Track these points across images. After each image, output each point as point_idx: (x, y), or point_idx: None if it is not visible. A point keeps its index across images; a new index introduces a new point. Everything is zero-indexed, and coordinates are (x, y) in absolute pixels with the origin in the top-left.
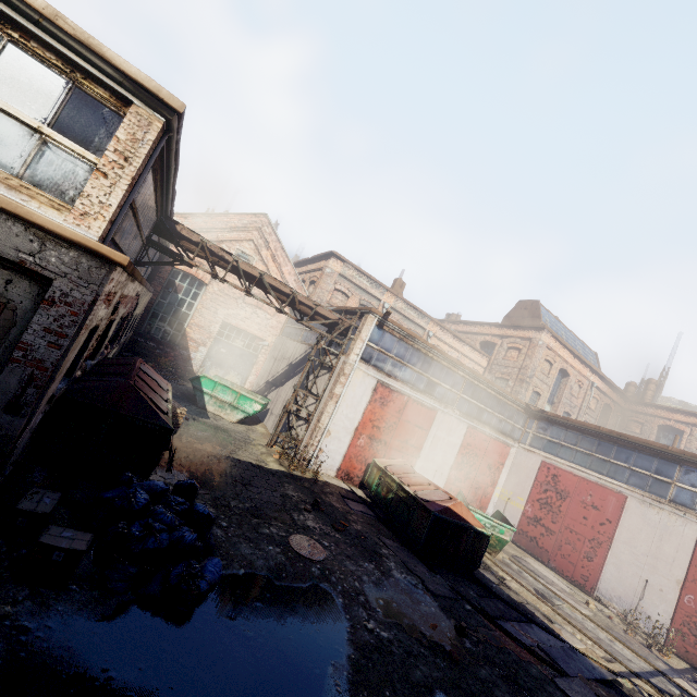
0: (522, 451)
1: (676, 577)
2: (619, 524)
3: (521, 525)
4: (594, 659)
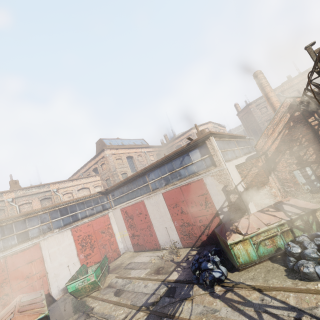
0: (113, 211)
1: (169, 218)
2: (148, 213)
3: (131, 242)
4: None
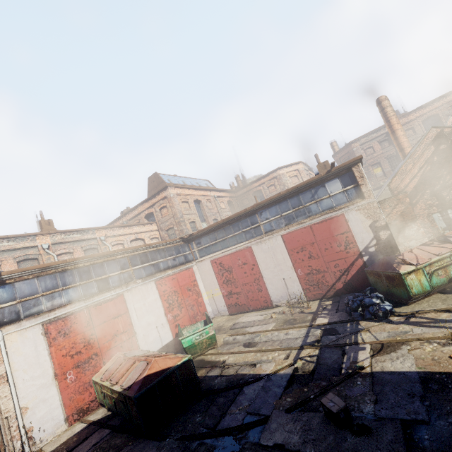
0: (199, 264)
1: (290, 266)
2: (258, 263)
3: (226, 303)
4: (280, 369)
